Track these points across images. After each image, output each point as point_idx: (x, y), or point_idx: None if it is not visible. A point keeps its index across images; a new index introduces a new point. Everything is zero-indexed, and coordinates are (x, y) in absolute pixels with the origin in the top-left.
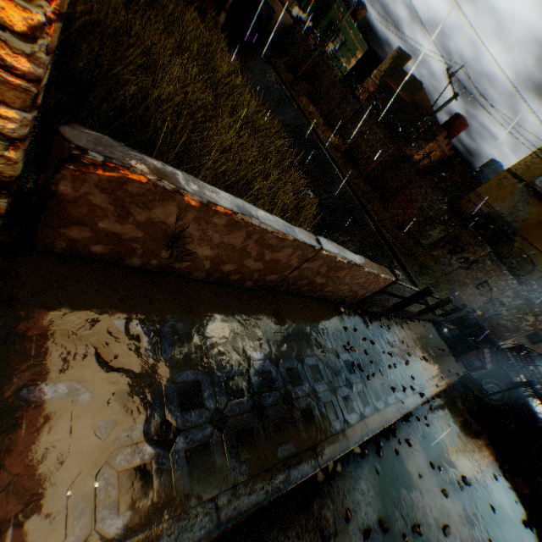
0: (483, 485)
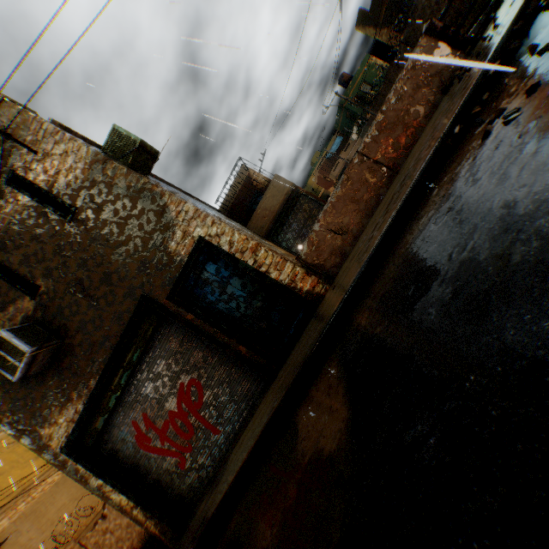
0: None
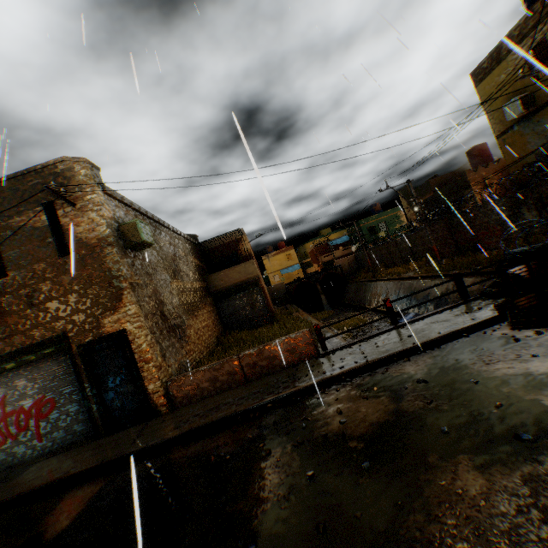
0: (474, 373)
